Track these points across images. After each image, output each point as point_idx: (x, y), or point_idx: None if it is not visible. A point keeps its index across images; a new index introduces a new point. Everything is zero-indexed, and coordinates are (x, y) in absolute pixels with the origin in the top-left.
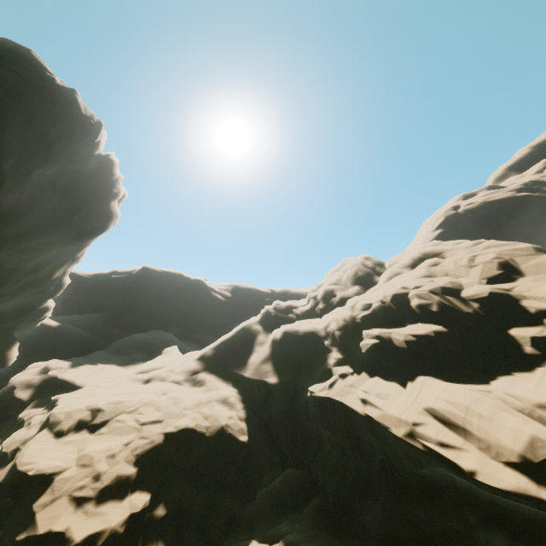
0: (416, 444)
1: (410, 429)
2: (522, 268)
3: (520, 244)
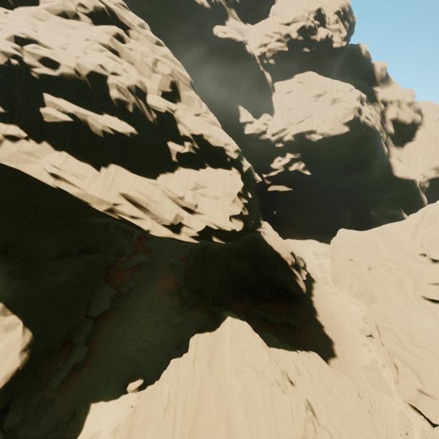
0: (115, 216)
1: (111, 207)
2: (182, 95)
3: (185, 71)
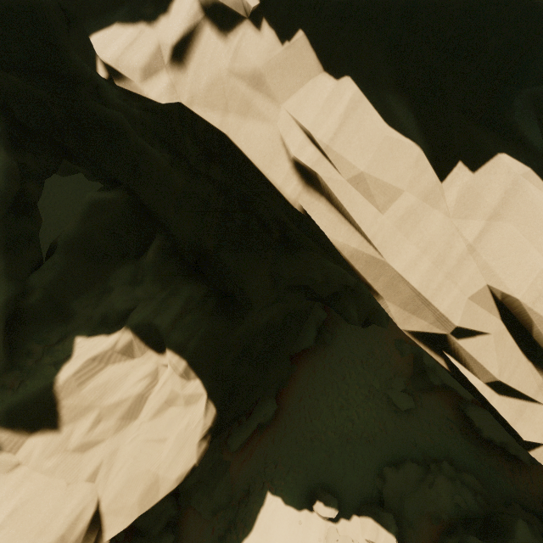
0: (438, 359)
1: (441, 336)
2: None
3: None
